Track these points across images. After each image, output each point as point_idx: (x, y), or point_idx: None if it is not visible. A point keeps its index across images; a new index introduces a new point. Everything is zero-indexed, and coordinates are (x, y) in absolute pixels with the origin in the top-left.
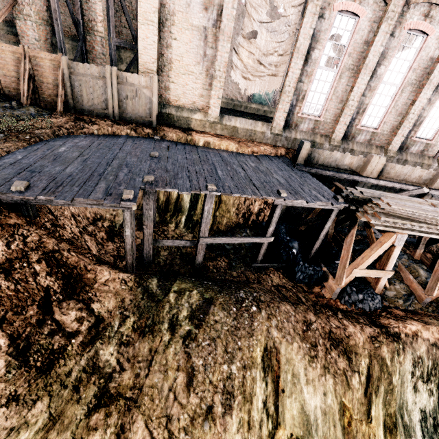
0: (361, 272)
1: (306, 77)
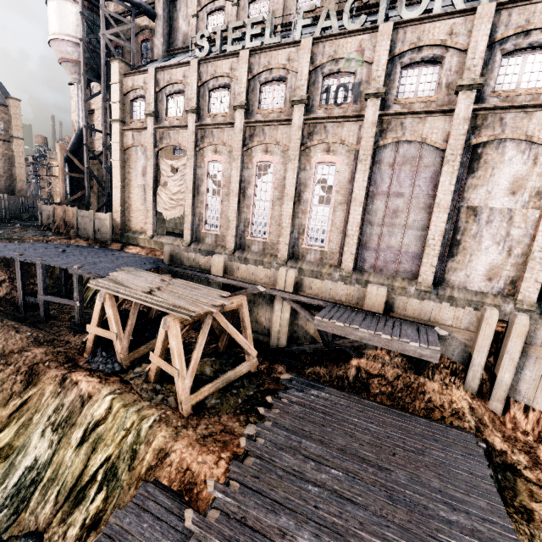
0: (93, 329)
1: (201, 204)
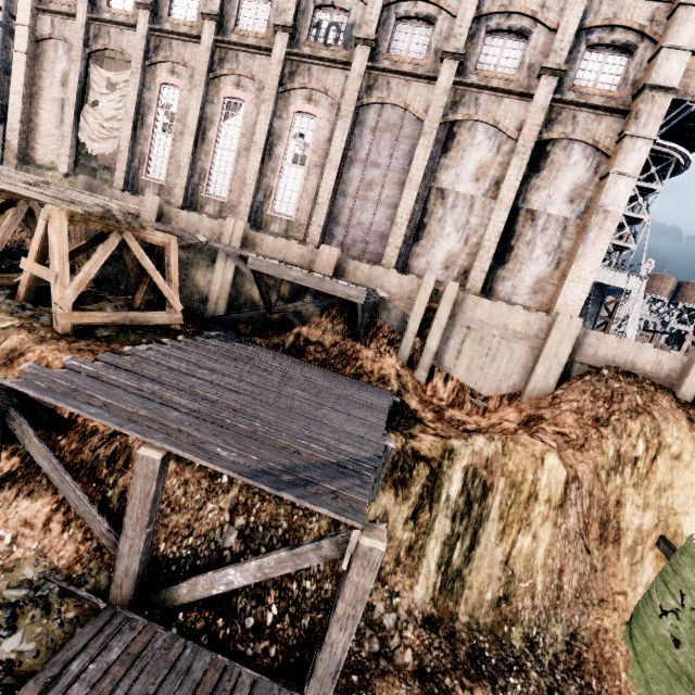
0: None
1: (145, 141)
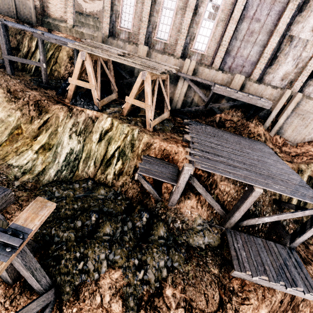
0: (74, 81)
1: (118, 2)
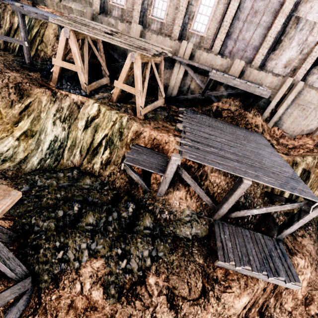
0: (58, 62)
1: None
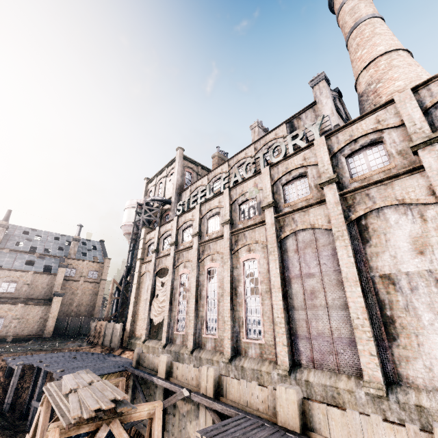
0: None
1: (175, 308)
